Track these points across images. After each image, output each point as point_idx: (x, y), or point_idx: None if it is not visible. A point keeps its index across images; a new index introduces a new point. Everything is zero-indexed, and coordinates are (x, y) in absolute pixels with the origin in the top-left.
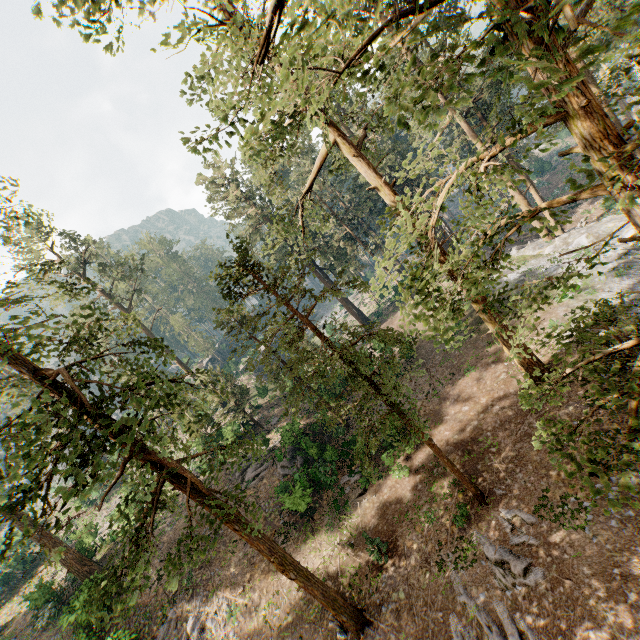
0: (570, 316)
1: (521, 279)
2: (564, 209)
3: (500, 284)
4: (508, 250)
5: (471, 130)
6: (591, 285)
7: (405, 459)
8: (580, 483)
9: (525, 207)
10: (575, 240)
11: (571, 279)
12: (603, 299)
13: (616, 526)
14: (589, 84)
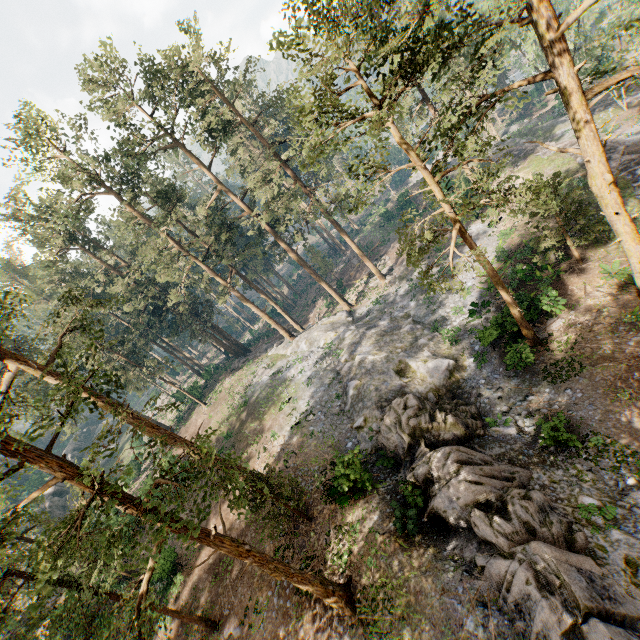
0: (284, 423)
1: (268, 383)
2: (310, 303)
3: (257, 388)
4: (272, 346)
5: (210, 271)
6: (298, 392)
7: (175, 600)
8: (266, 584)
9: (268, 320)
10: (300, 345)
11: (291, 386)
12: (300, 407)
13: (275, 616)
14: (280, 243)
